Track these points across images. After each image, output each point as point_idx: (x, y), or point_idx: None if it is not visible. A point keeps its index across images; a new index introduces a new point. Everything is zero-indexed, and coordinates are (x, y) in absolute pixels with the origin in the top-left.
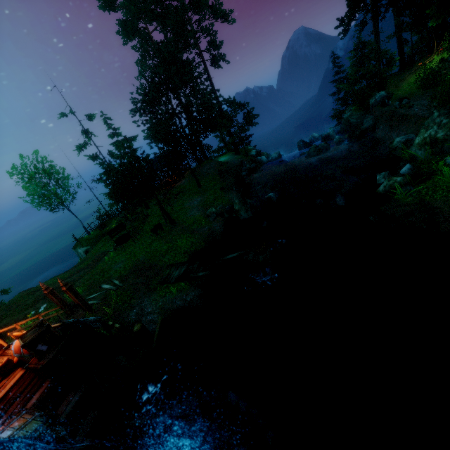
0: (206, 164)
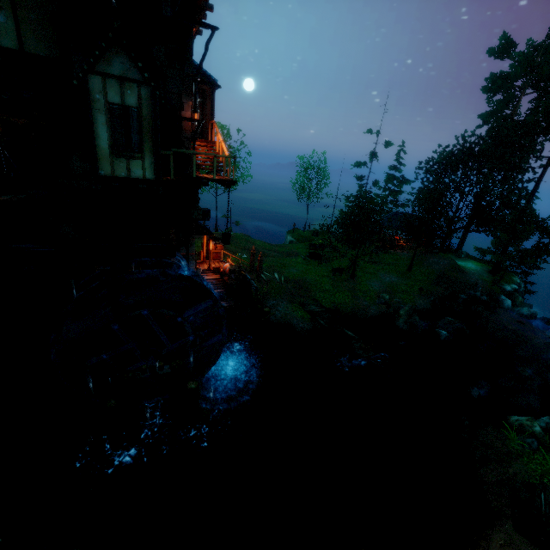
0: (439, 256)
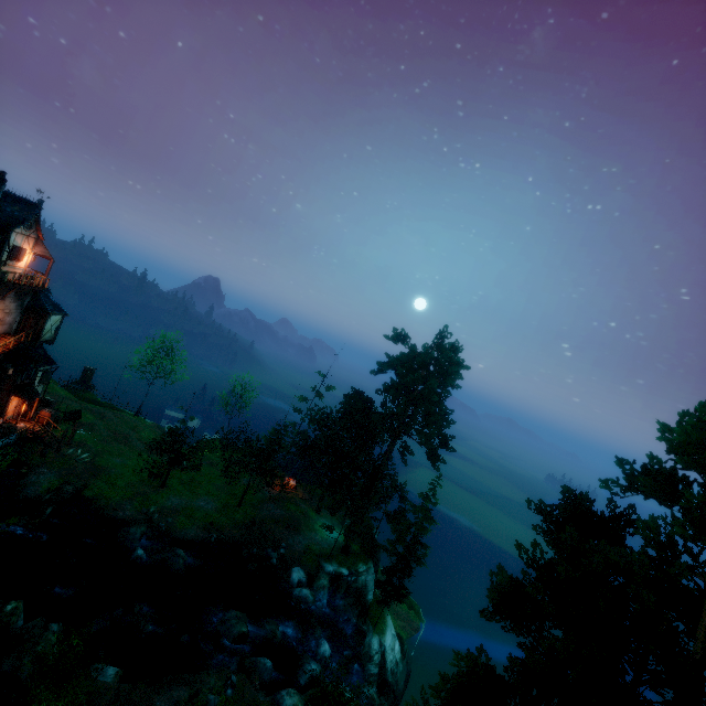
0: (280, 504)
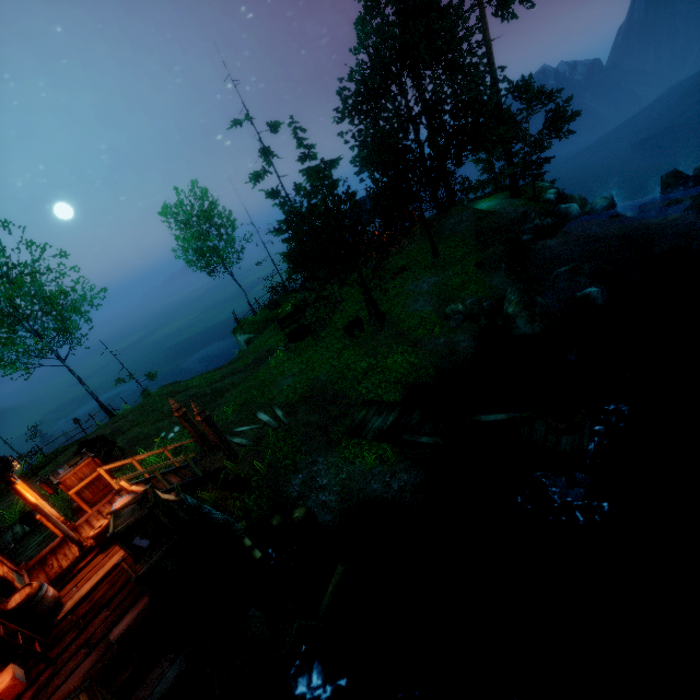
0: (453, 214)
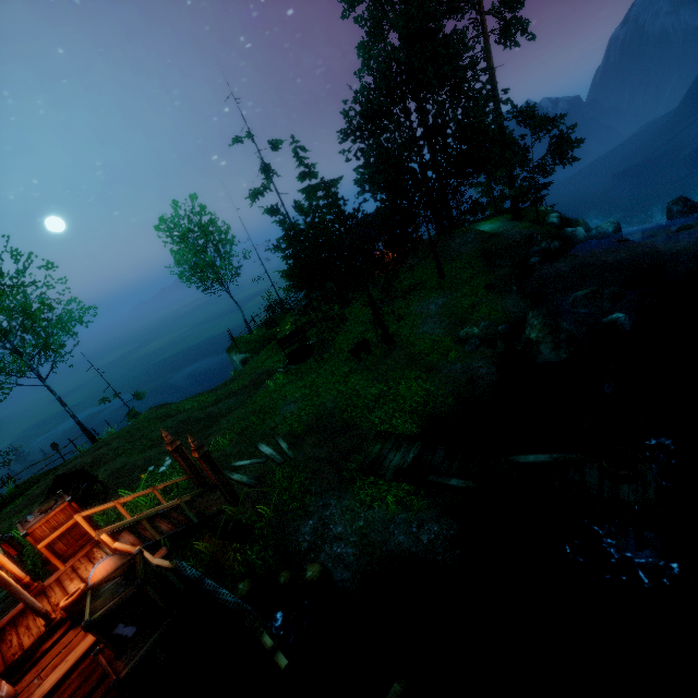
0: (458, 235)
